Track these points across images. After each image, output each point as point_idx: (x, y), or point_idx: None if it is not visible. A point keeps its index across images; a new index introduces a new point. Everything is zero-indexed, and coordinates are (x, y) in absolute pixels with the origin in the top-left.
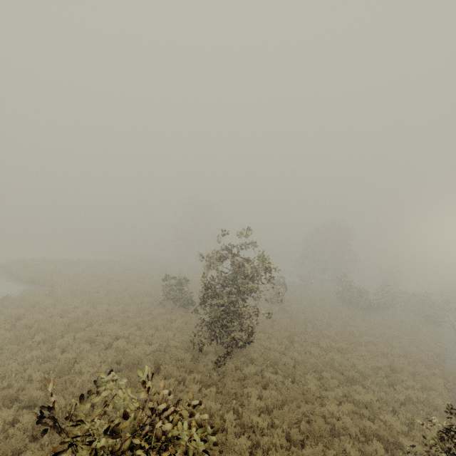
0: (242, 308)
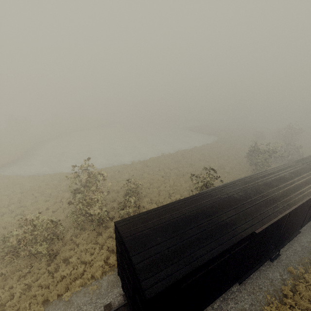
0: (293, 138)
